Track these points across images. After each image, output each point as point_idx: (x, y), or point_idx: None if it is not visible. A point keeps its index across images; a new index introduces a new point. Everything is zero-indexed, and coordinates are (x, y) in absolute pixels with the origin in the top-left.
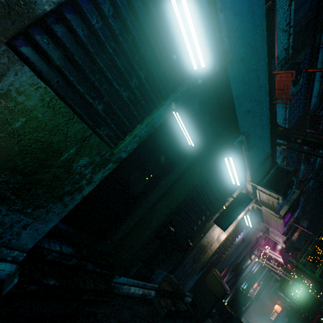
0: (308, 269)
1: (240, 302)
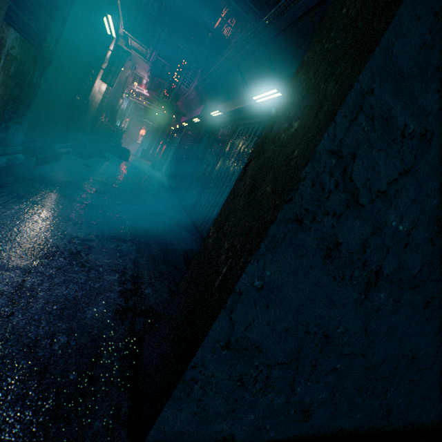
0: (165, 101)
1: (119, 137)
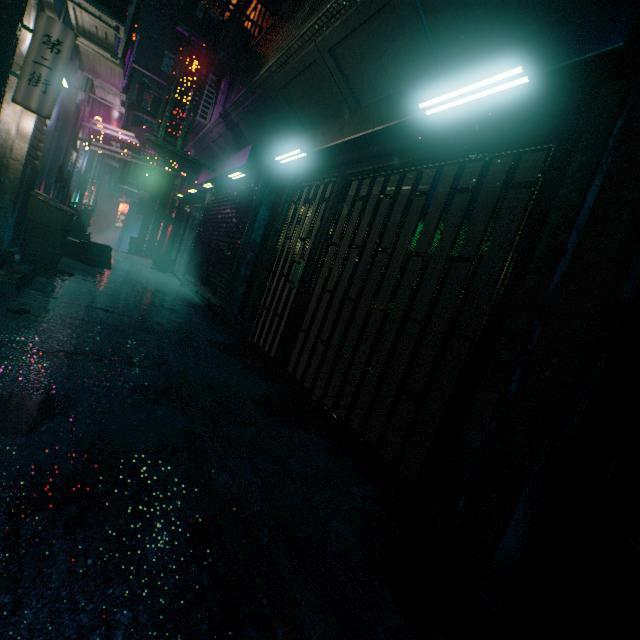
0: (170, 145)
1: (82, 224)
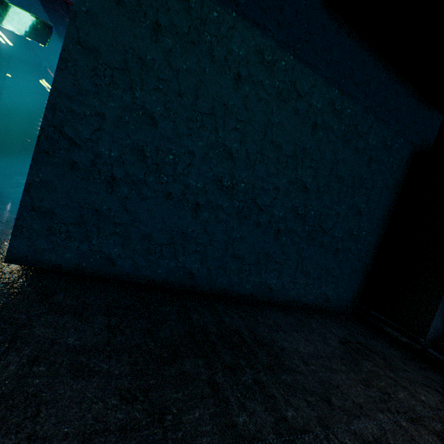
0: None
1: None
